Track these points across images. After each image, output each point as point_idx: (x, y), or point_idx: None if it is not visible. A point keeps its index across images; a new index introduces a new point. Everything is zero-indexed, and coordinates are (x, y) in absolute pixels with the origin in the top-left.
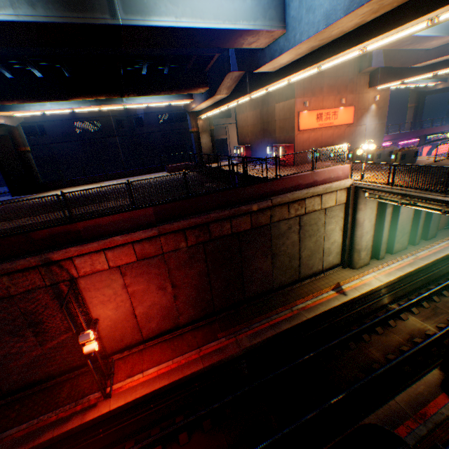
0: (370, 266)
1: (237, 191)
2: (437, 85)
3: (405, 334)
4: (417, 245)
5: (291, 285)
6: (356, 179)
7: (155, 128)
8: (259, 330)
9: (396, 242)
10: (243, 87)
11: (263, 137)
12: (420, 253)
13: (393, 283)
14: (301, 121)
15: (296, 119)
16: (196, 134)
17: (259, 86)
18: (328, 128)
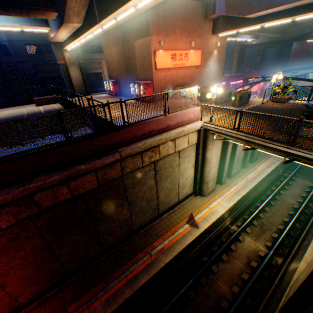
0: (216, 191)
1: (71, 146)
2: (252, 41)
3: (244, 258)
4: (246, 167)
5: (151, 223)
6: (205, 122)
7: (24, 58)
8: (116, 292)
9: (233, 169)
10: (93, 14)
11: (127, 73)
12: (249, 175)
13: (233, 206)
14: (158, 60)
15: (153, 58)
16: (64, 66)
17: (107, 13)
18: (182, 68)
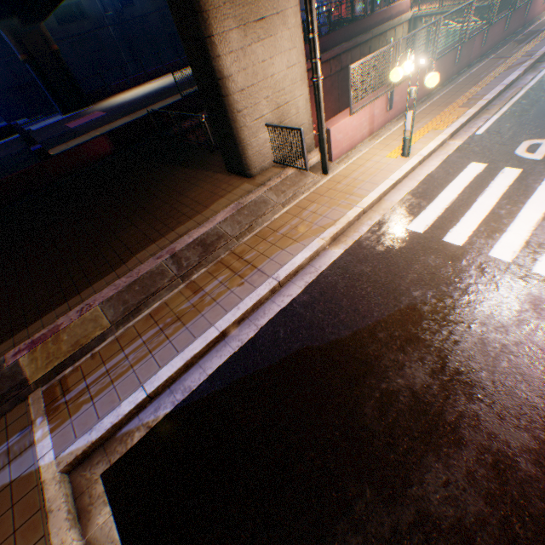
0: None
1: (353, 27)
2: None
3: None
4: None
5: None
6: (414, 12)
7: (150, 8)
8: None
9: None
10: None
11: None
12: None
13: None
14: None
15: None
16: None
17: None
18: None
